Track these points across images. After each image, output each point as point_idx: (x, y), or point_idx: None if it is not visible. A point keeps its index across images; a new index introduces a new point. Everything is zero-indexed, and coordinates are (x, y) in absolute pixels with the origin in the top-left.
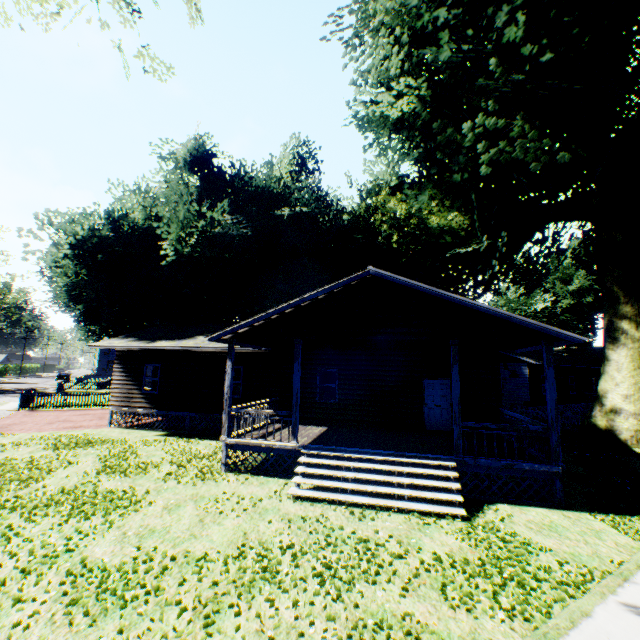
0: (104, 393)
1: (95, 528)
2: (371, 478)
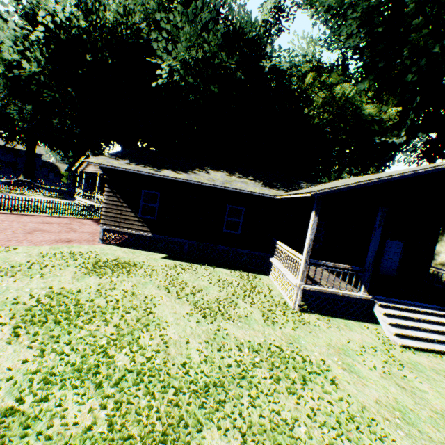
0: (53, 202)
1: (354, 416)
2: None
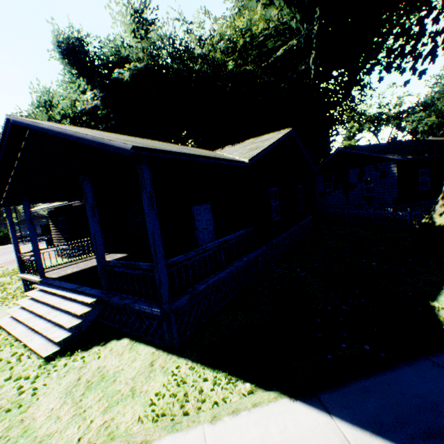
0: None
1: None
2: (37, 312)
